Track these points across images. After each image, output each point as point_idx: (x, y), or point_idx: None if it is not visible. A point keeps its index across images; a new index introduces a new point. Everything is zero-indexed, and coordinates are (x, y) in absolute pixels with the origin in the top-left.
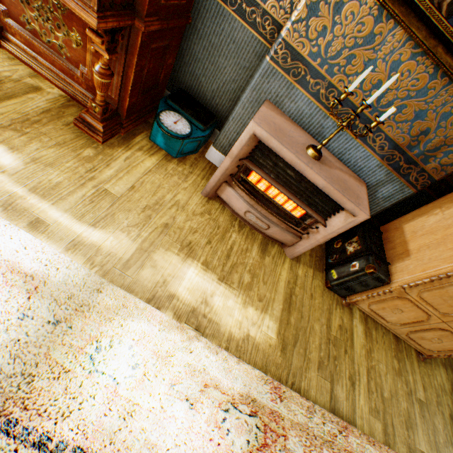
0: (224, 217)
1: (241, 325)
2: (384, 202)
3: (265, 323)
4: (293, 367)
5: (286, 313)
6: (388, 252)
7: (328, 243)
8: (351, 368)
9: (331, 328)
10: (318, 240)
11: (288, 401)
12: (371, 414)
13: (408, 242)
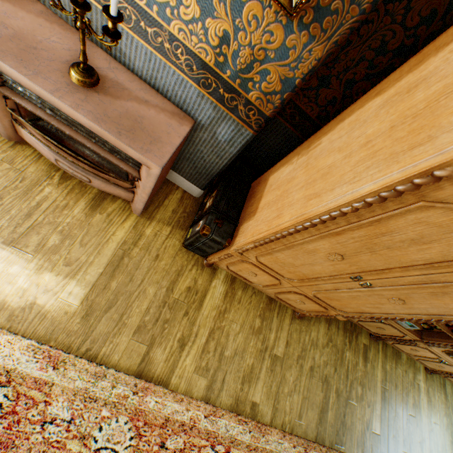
0: (39, 167)
1: (25, 294)
2: (230, 148)
3: (68, 289)
4: (96, 333)
5: (106, 278)
6: (248, 209)
7: (205, 196)
8: (187, 330)
9: (175, 290)
10: (142, 196)
11: (67, 369)
12: (197, 373)
13: (262, 198)
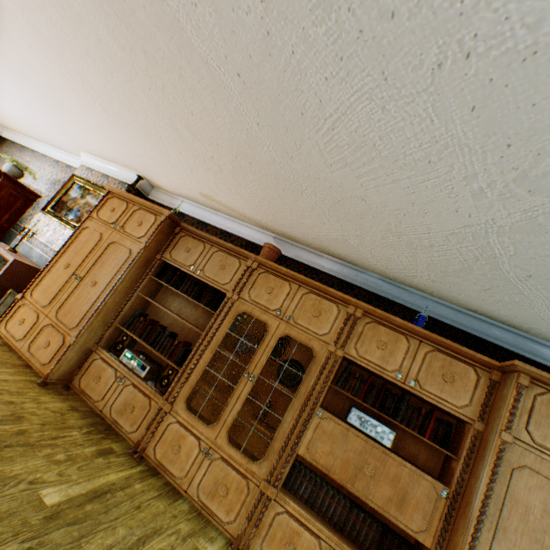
0: None
1: None
2: None
3: None
4: None
5: None
6: None
7: None
8: None
9: None
10: None
11: None
12: None
13: None
